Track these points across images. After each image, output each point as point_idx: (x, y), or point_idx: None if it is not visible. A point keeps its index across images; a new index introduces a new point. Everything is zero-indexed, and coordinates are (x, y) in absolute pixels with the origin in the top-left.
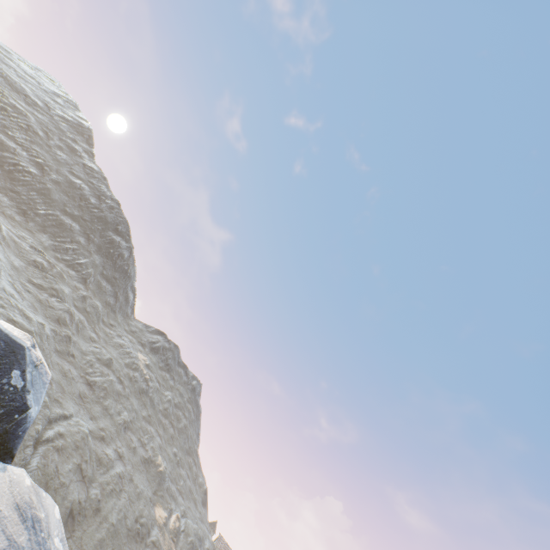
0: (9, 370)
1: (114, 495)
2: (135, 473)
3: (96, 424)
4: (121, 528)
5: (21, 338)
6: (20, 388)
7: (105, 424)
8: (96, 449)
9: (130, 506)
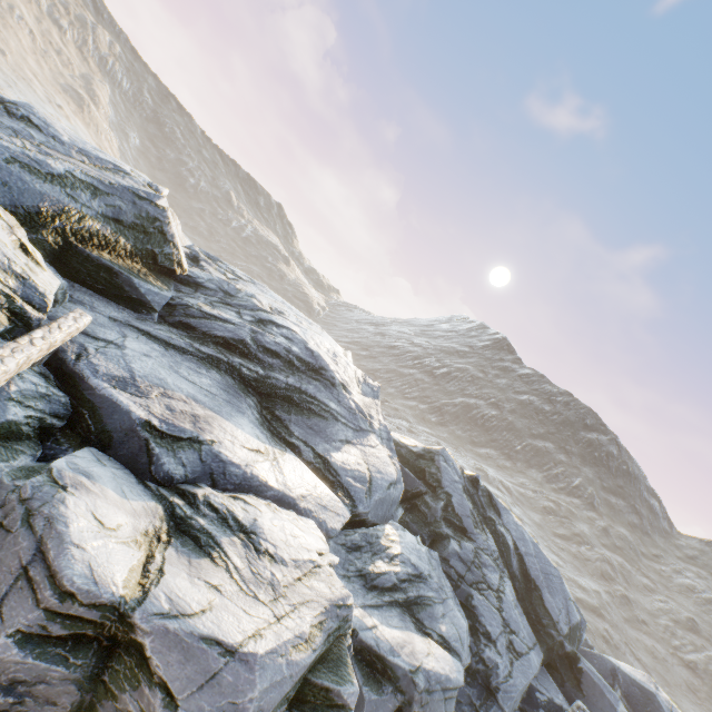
0: None
1: None
2: None
3: None
4: None
5: (643, 680)
6: None
7: None
8: None
9: None
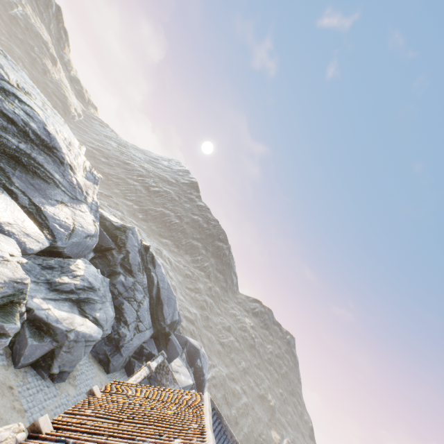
0: (196, 359)
1: (244, 416)
2: (254, 404)
3: (228, 370)
4: (251, 437)
5: (197, 345)
6: (200, 366)
7: (233, 370)
8: (231, 385)
9: (254, 425)
